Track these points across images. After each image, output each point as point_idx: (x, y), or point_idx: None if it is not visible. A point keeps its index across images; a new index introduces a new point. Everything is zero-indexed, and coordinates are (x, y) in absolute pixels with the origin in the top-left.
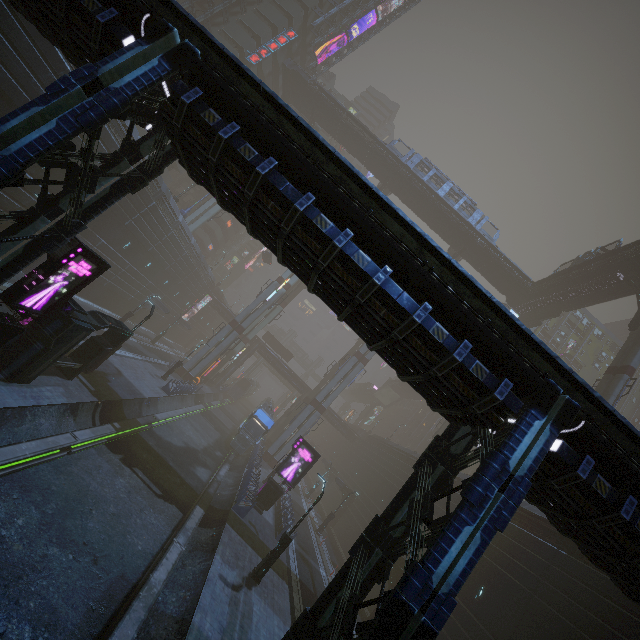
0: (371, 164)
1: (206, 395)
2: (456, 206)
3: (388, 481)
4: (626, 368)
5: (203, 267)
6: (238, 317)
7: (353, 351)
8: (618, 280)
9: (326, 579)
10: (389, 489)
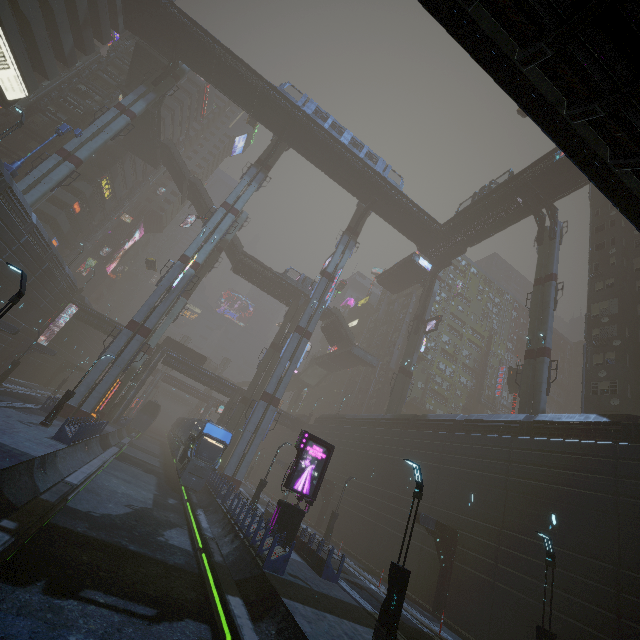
0: (261, 113)
1: (110, 434)
2: (361, 155)
3: (369, 453)
4: (551, 276)
5: (57, 262)
6: (137, 316)
7: (282, 332)
8: (518, 204)
9: (381, 593)
10: (375, 461)
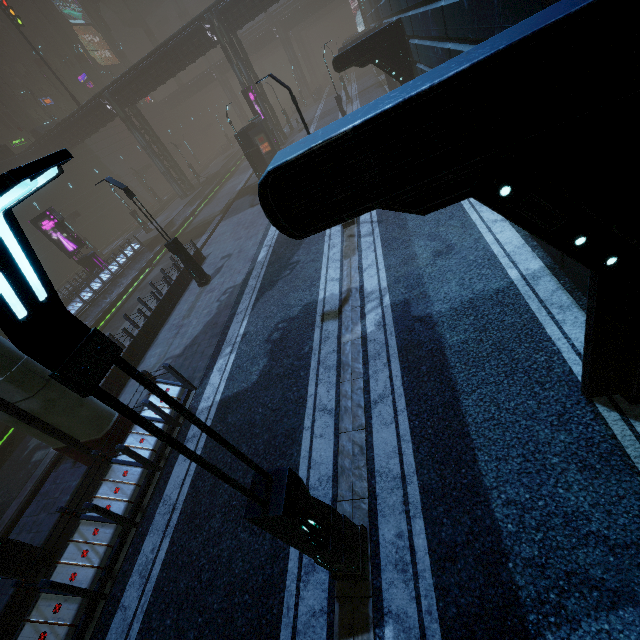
0: None
1: None
2: None
3: None
4: None
5: None
6: None
7: None
8: None
9: None
10: None
